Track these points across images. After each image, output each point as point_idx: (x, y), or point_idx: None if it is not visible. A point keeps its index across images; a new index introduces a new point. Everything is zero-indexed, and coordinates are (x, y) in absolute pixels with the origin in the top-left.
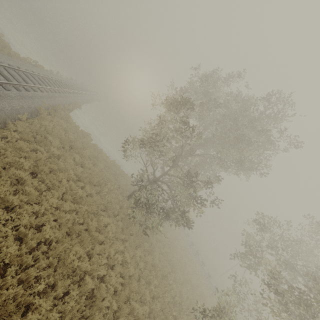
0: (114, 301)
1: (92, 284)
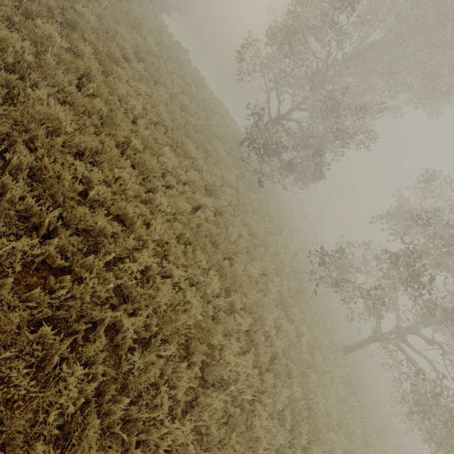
0: (230, 206)
1: (210, 178)
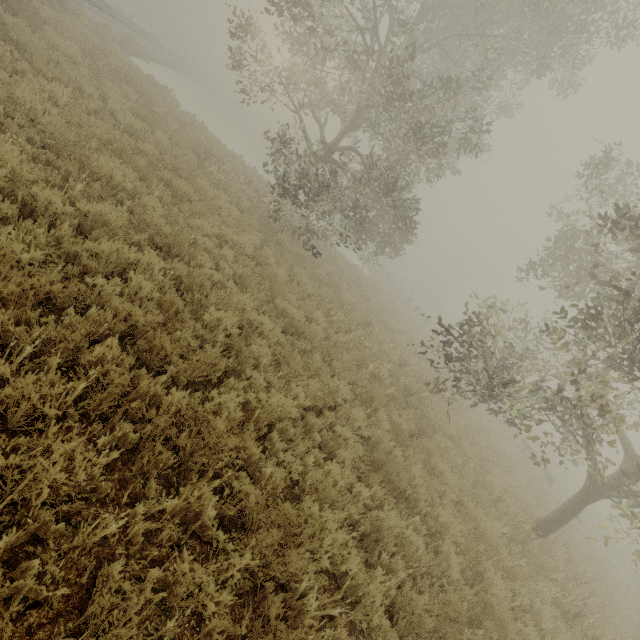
0: (231, 281)
1: (165, 225)
